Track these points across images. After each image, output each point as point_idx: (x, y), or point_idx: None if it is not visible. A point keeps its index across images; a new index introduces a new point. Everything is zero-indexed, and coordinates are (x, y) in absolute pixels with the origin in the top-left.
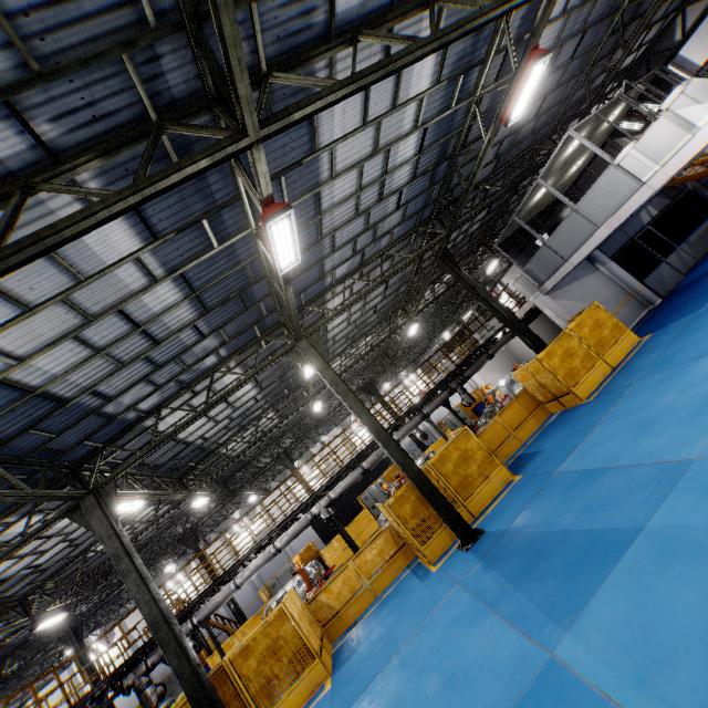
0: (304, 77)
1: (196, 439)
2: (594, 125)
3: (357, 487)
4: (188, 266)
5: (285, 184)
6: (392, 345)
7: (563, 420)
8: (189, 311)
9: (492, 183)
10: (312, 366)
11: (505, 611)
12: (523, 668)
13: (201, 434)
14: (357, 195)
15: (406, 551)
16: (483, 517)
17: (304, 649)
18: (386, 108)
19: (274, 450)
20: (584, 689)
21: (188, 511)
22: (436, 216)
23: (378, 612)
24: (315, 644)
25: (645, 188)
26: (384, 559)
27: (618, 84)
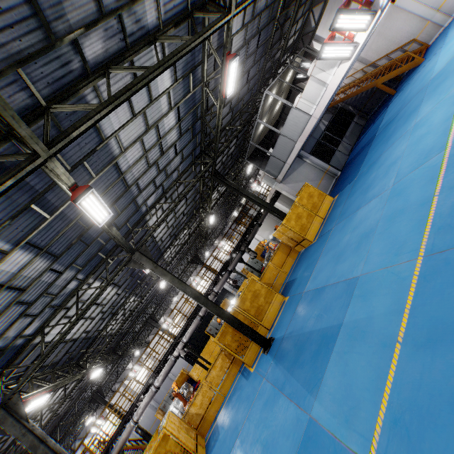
0: (75, 105)
1: (80, 335)
2: (280, 84)
3: (204, 323)
4: (30, 236)
5: (89, 165)
6: (202, 230)
7: (304, 256)
8: (43, 262)
9: (234, 123)
10: (146, 268)
11: (287, 392)
12: (298, 428)
13: (83, 330)
14: (145, 156)
15: (236, 361)
16: (273, 328)
17: (185, 451)
18: (146, 103)
19: (144, 317)
20: (325, 435)
21: (92, 379)
22: (204, 152)
23: (227, 407)
24: (192, 444)
25: (312, 118)
26: (224, 371)
27: (290, 54)
